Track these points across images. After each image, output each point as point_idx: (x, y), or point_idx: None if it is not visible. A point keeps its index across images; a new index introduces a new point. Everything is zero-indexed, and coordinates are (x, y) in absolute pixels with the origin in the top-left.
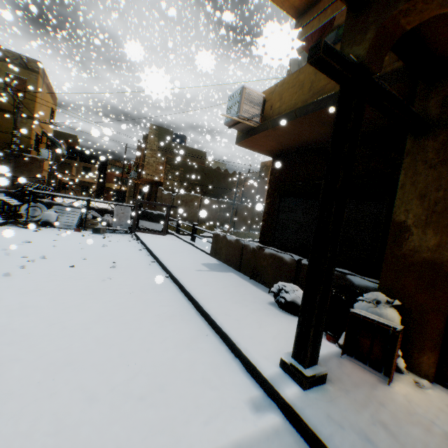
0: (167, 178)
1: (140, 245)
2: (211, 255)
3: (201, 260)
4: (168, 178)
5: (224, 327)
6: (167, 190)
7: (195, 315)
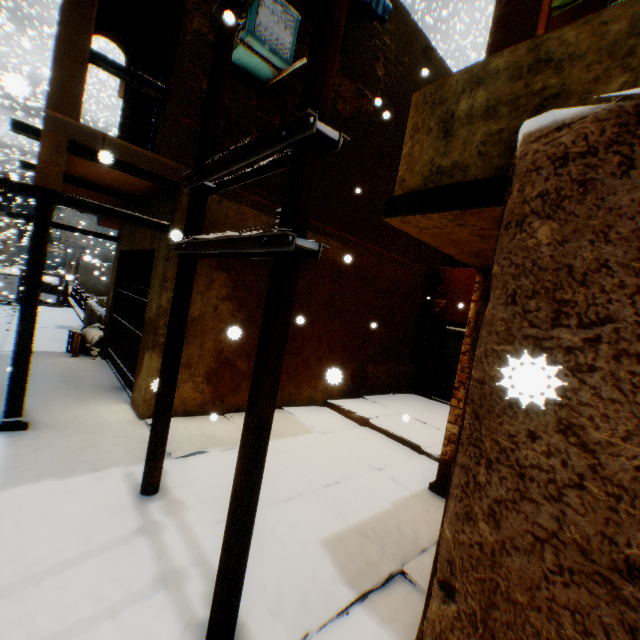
0: (99, 243)
1: (16, 313)
2: (84, 322)
3: (62, 323)
4: (100, 244)
5: (7, 342)
6: (100, 259)
7: (3, 343)
